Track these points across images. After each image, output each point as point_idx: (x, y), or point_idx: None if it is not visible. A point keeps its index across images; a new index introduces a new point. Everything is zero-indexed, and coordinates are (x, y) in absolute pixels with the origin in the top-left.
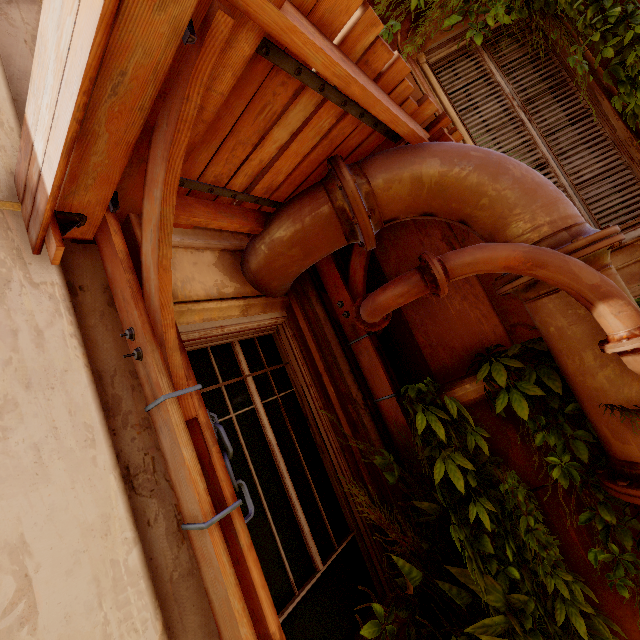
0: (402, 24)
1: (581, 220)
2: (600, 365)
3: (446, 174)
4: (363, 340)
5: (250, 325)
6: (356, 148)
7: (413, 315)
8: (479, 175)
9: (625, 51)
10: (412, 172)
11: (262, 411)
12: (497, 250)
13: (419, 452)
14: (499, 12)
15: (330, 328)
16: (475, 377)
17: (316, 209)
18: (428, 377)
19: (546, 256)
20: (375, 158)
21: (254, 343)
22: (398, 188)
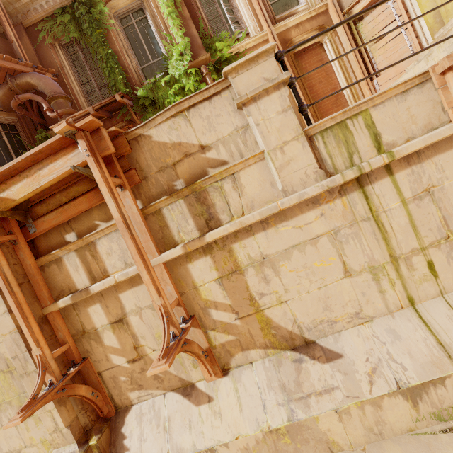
0: (47, 32)
1: (57, 92)
2: (59, 120)
3: (31, 80)
4: (38, 125)
5: (2, 118)
6: (15, 72)
7: (47, 117)
8: (37, 81)
9: (97, 51)
10: (25, 79)
11: (6, 140)
12: (27, 95)
13: (38, 144)
14: (73, 33)
15: (32, 123)
16: (52, 129)
17: (5, 86)
18: (44, 130)
19: (34, 96)
20: (18, 75)
21: (6, 125)
22: (23, 83)
